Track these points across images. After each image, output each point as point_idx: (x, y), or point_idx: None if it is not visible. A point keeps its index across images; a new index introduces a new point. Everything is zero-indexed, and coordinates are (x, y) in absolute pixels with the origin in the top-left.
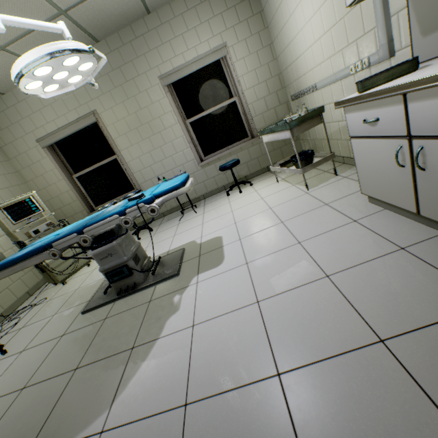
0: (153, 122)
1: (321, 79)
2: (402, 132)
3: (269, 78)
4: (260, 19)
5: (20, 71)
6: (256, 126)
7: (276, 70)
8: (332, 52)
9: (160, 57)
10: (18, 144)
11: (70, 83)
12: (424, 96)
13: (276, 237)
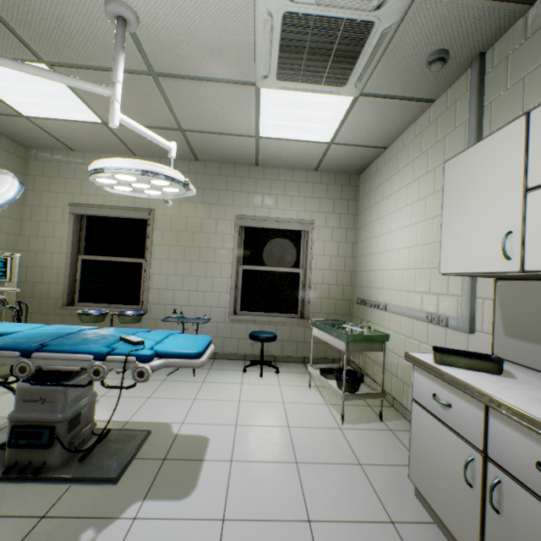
0: (206, 249)
1: (393, 303)
2: (477, 442)
3: (342, 270)
4: (352, 219)
5: (102, 168)
6: (311, 308)
7: (351, 266)
8: (411, 288)
9: (247, 200)
10: (47, 195)
11: (146, 192)
12: (510, 422)
13: (281, 487)
